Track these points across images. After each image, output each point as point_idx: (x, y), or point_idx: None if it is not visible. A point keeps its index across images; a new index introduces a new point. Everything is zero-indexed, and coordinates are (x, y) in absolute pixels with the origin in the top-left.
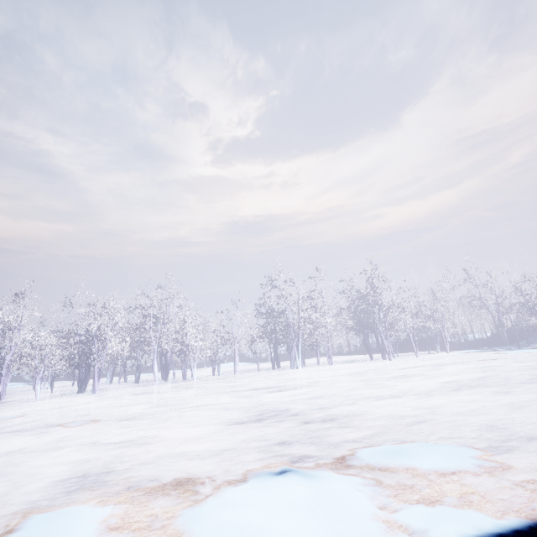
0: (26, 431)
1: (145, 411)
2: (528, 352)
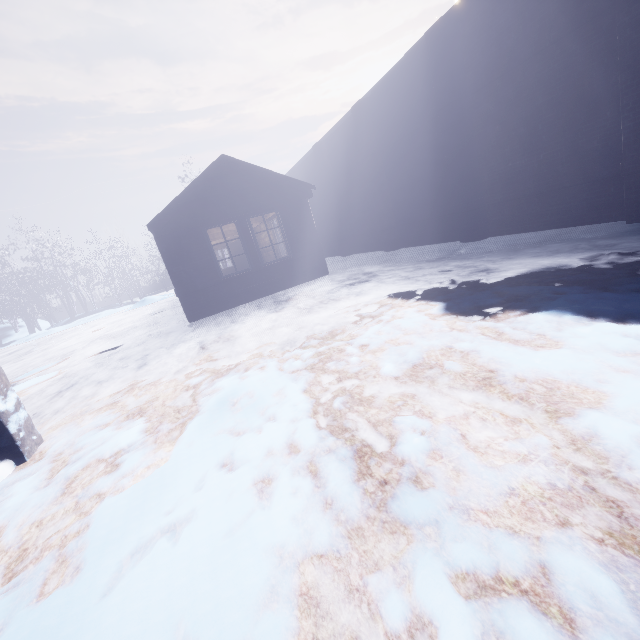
0: None
1: None
2: None
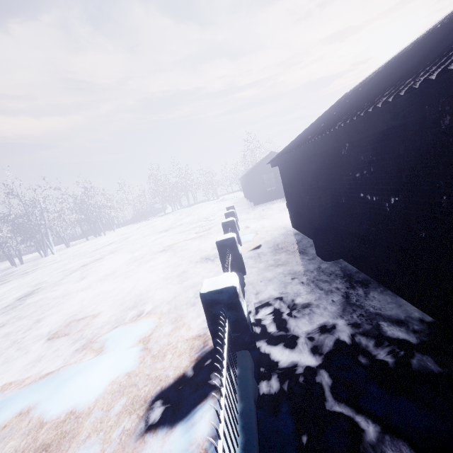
0: (78, 271)
1: (100, 255)
2: (159, 218)
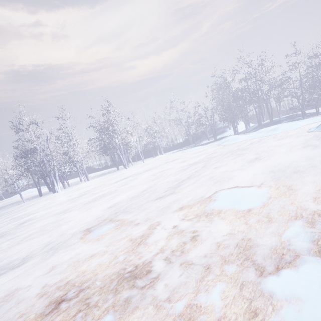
0: None
1: None
2: (195, 150)
